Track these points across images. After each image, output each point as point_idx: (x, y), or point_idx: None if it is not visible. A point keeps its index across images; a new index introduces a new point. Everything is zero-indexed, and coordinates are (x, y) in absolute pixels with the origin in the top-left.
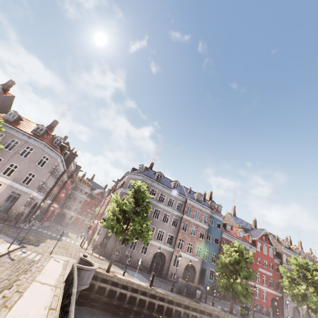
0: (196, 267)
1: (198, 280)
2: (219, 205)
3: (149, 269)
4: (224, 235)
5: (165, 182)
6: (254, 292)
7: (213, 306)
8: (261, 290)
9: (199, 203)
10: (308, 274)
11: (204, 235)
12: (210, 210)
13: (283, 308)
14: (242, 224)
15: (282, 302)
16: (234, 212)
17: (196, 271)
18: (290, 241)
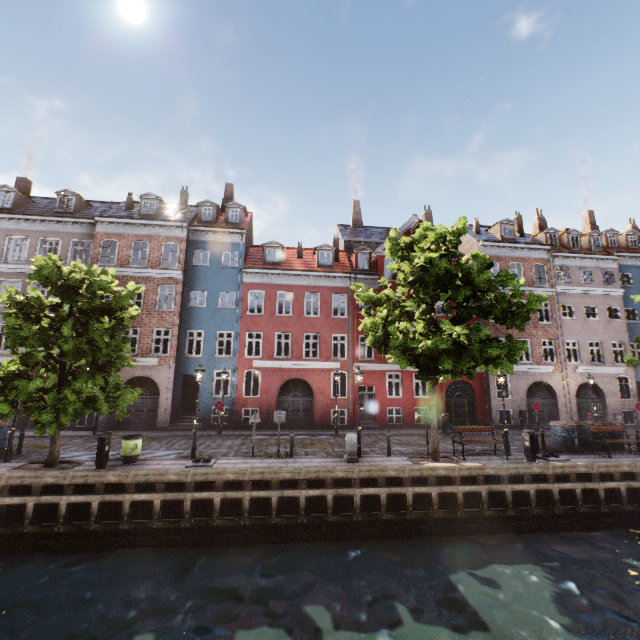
0: (158, 378)
1: (170, 406)
2: (232, 208)
3: (22, 421)
4: (251, 278)
5: (42, 208)
6: (380, 386)
7: (19, 461)
8: (406, 376)
9: (139, 222)
10: (405, 265)
11: (175, 297)
12: (183, 229)
13: (489, 397)
14: (375, 238)
15: (488, 385)
16: (355, 217)
17: (160, 388)
18: (542, 223)
